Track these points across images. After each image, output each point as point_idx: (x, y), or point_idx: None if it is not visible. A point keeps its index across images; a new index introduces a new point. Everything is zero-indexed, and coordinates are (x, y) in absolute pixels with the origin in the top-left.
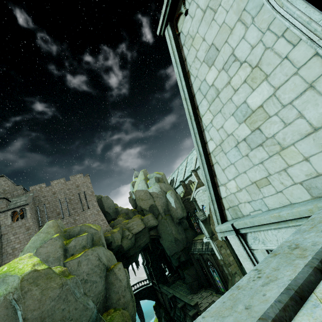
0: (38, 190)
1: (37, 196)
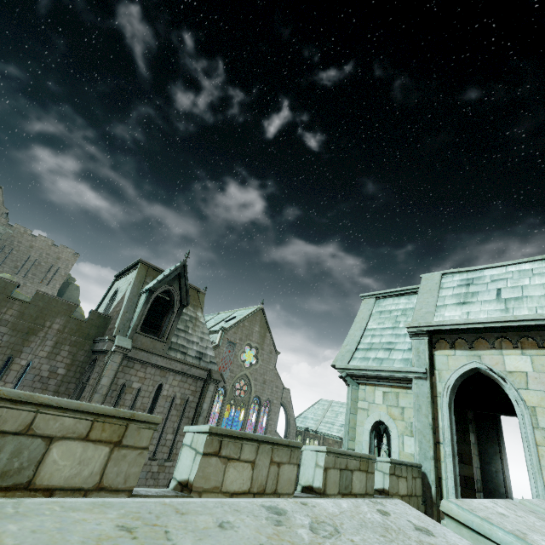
0: (20, 233)
1: (15, 237)
